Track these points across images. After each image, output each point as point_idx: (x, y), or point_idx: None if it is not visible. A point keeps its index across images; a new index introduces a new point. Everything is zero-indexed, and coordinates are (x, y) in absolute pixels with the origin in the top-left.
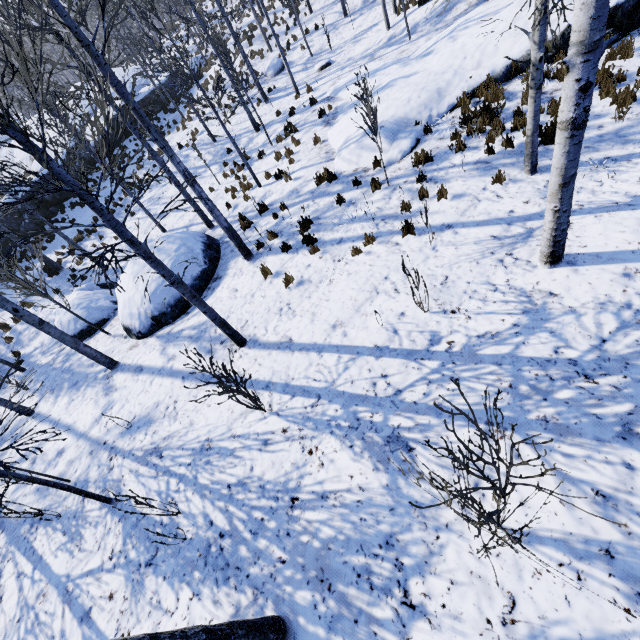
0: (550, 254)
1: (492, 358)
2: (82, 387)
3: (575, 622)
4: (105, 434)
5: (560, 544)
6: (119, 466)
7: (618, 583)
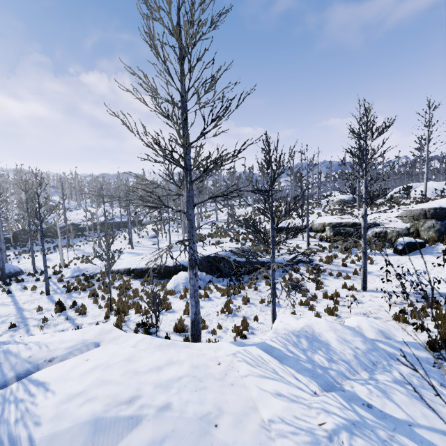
0: None
1: None
2: None
3: None
4: None
5: None
6: None
7: None
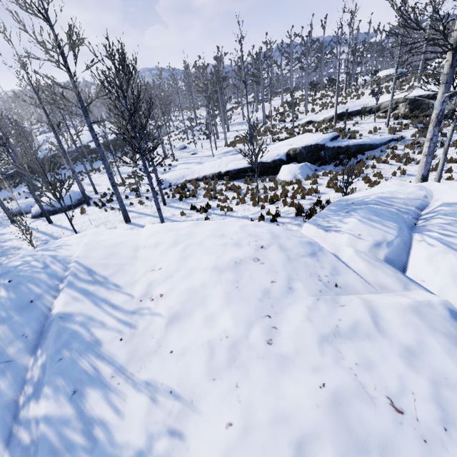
0: (124, 219)
1: None
2: None
3: None
4: None
5: None
6: None
7: None
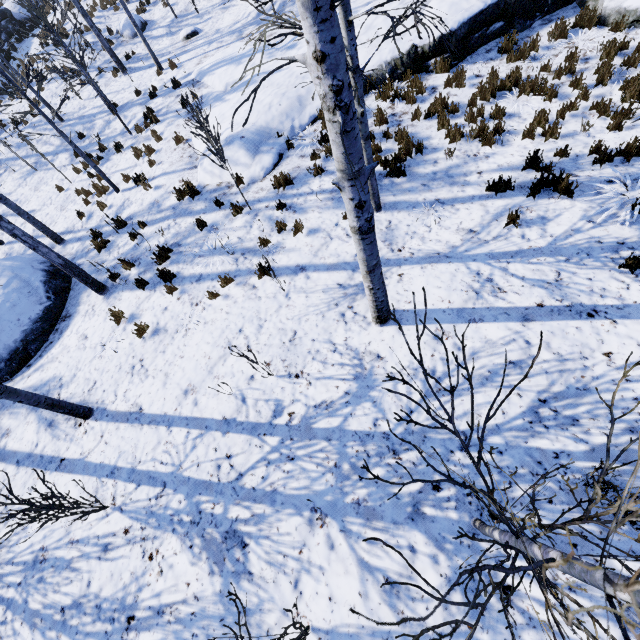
0: (377, 317)
1: (324, 432)
2: None
3: None
4: None
5: (354, 639)
6: None
7: None
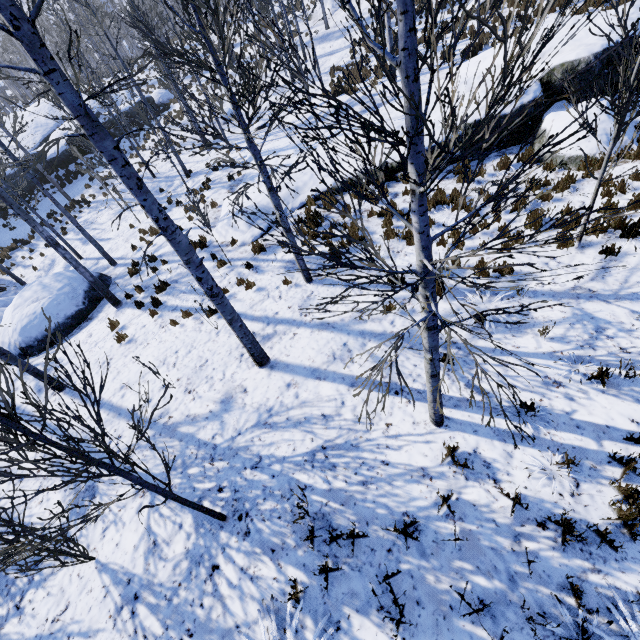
0: (254, 360)
1: (181, 435)
2: None
3: (84, 622)
4: None
5: (114, 573)
6: None
7: (119, 600)
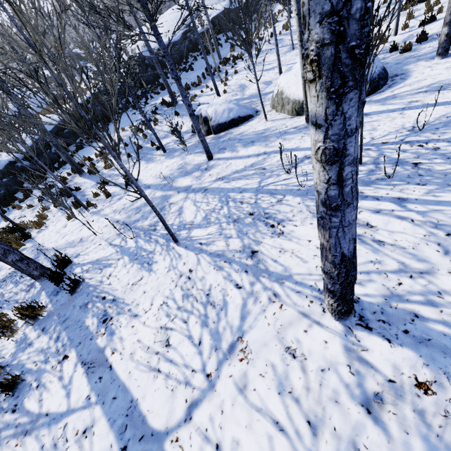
0: None
1: None
2: (270, 139)
3: None
4: (373, 140)
5: None
6: (450, 145)
7: None
